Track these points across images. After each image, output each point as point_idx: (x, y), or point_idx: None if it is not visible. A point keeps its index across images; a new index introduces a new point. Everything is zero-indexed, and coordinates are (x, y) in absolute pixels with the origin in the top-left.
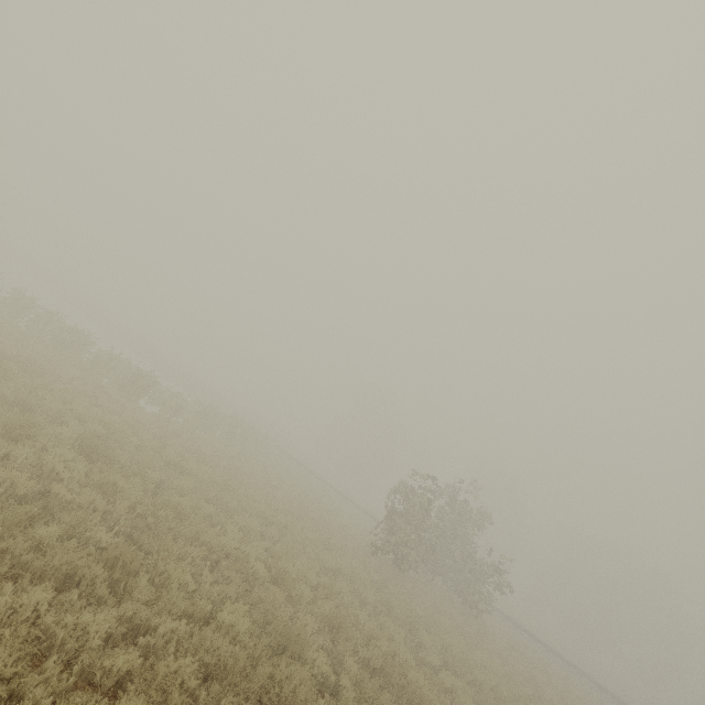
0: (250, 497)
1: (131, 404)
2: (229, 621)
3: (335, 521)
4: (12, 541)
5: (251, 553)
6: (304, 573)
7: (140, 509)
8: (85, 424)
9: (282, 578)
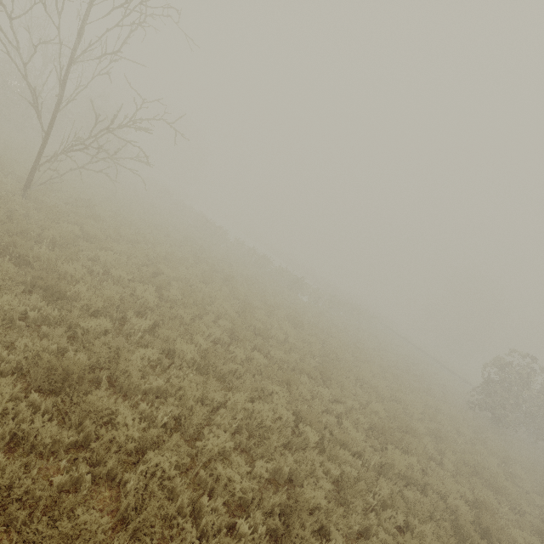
0: (371, 354)
1: (297, 297)
2: (376, 410)
3: (434, 380)
4: (291, 357)
5: (379, 384)
6: (413, 403)
7: (320, 352)
8: (286, 309)
9: (399, 402)
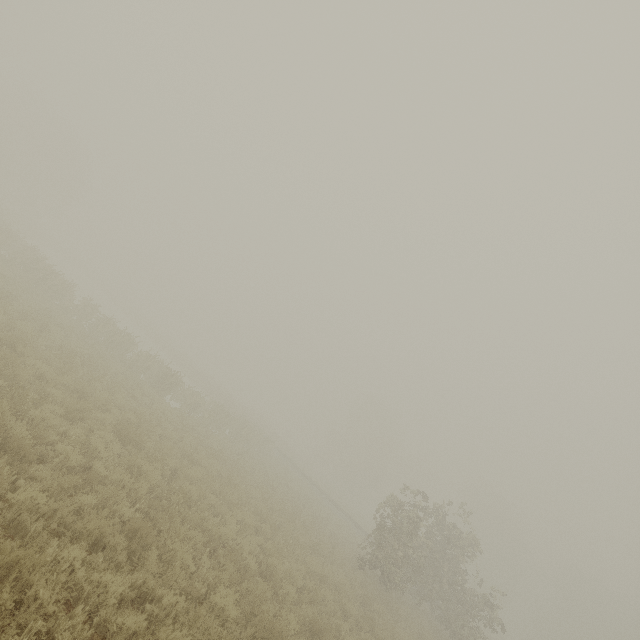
0: (249, 493)
1: (159, 399)
2: (220, 605)
3: (325, 528)
4: (63, 503)
5: (245, 546)
6: (291, 574)
7: (157, 491)
8: (123, 413)
9: (271, 575)
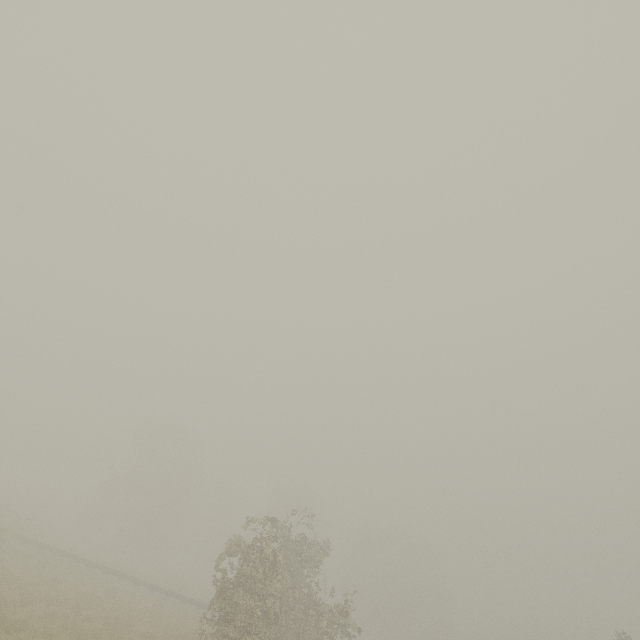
0: None
1: None
2: None
3: (133, 636)
4: None
5: None
6: None
7: None
8: None
9: None
